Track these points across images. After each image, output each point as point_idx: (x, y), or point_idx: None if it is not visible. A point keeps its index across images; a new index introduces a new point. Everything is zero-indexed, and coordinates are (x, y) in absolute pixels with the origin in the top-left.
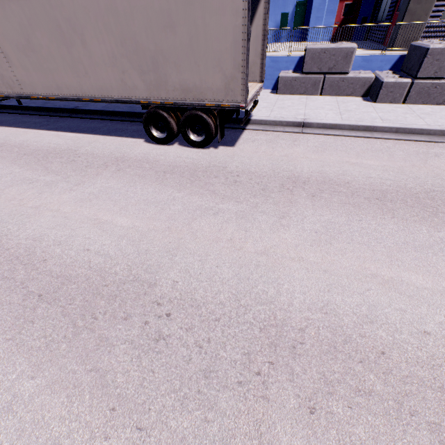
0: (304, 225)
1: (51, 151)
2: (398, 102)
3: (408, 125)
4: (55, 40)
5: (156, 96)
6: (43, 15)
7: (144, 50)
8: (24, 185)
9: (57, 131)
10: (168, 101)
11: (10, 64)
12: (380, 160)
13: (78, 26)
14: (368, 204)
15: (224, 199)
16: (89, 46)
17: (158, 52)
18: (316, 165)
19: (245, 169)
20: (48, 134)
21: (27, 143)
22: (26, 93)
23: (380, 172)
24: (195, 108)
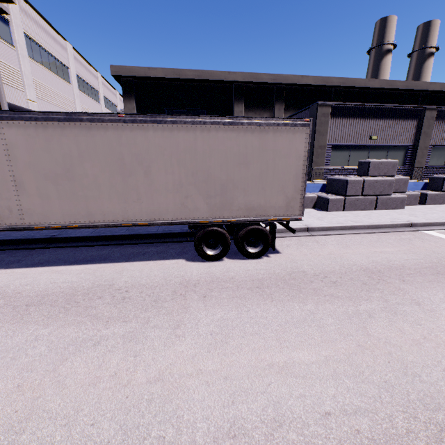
0: (441, 306)
1: (71, 292)
2: (340, 210)
3: (372, 223)
4: (109, 170)
5: (218, 216)
6: (104, 149)
7: (215, 179)
8: (88, 350)
9: (47, 266)
10: (230, 219)
11: (19, 192)
12: (390, 247)
13: (146, 159)
14: (441, 278)
15: (354, 300)
16: (153, 175)
17: (228, 181)
18: (362, 257)
19: (322, 269)
20: (35, 272)
21: (12, 289)
22: (27, 223)
23: (404, 254)
24: (248, 223)
